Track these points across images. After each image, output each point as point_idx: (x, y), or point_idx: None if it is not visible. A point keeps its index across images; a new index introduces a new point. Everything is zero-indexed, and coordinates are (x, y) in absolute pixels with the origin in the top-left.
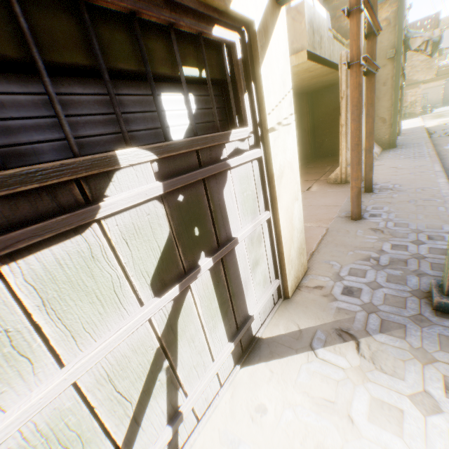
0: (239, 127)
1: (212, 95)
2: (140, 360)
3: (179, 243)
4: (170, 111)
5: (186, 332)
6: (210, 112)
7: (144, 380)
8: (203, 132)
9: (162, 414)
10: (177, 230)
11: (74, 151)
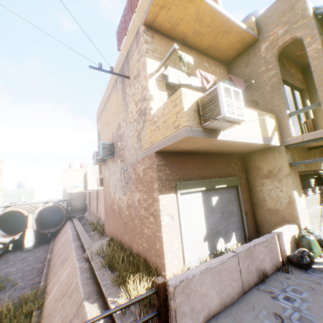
0: (320, 184)
1: (320, 180)
2: (318, 213)
3: (320, 200)
4: (311, 181)
5: (322, 214)
6: (314, 181)
7: (319, 216)
8: (314, 184)
9: (321, 224)
10: (319, 198)
11: (313, 186)
